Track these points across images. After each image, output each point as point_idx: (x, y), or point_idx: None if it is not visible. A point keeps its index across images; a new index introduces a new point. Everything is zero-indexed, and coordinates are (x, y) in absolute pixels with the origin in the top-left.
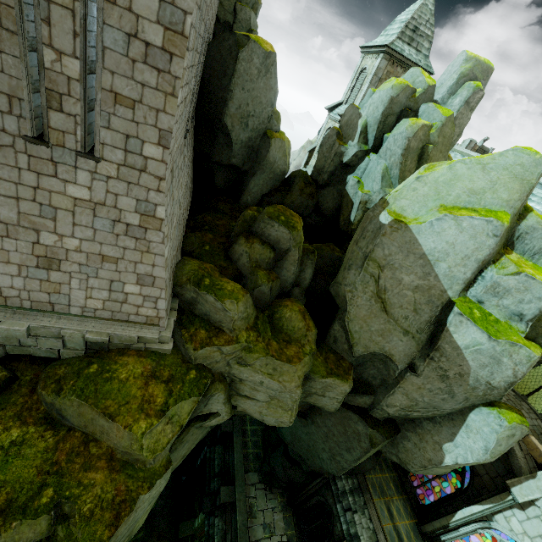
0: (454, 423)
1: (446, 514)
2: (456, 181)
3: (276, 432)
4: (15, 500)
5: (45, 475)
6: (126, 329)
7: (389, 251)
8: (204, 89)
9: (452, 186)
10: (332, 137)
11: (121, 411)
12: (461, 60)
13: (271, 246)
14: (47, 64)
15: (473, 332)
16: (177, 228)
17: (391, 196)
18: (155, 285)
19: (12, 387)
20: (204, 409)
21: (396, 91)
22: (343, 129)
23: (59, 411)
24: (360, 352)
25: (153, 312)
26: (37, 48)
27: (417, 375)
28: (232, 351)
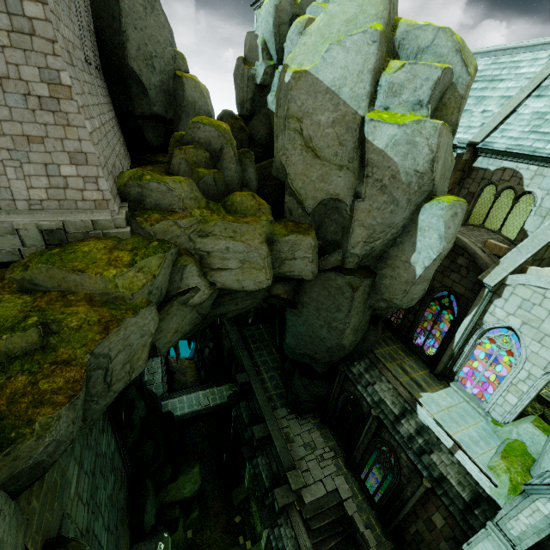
0: (411, 234)
1: (449, 345)
2: (333, 20)
3: (288, 360)
4: (2, 326)
5: (27, 312)
6: (78, 216)
7: (300, 101)
8: (102, 43)
9: (332, 25)
10: (240, 66)
11: (90, 267)
12: None
13: (204, 148)
14: None
15: (387, 130)
16: (105, 141)
17: (288, 59)
18: (89, 163)
19: None
20: (181, 285)
21: None
22: (248, 57)
23: (31, 281)
24: (311, 206)
25: (98, 194)
26: None
27: (362, 200)
28: (189, 224)
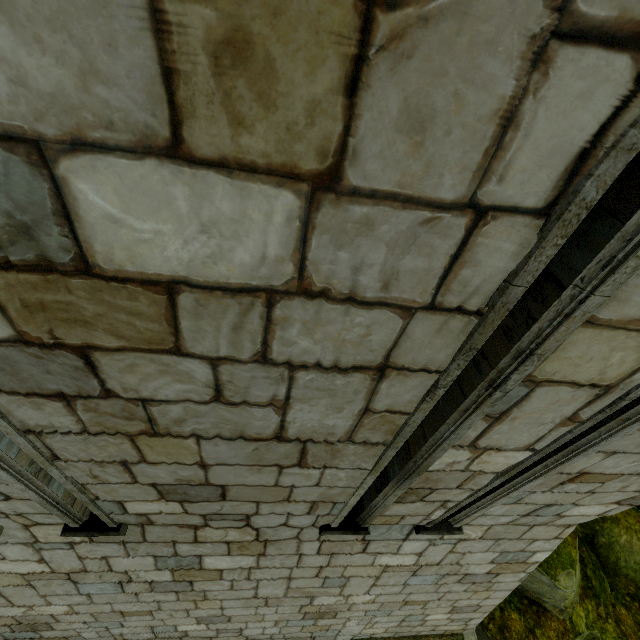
0: None
1: None
2: None
3: None
4: None
5: None
6: None
7: None
8: None
9: None
10: None
11: None
12: None
13: None
14: (432, 466)
15: None
16: None
17: None
18: (476, 611)
19: None
20: None
21: None
22: None
23: None
24: None
25: (458, 626)
26: (422, 447)
27: None
28: None
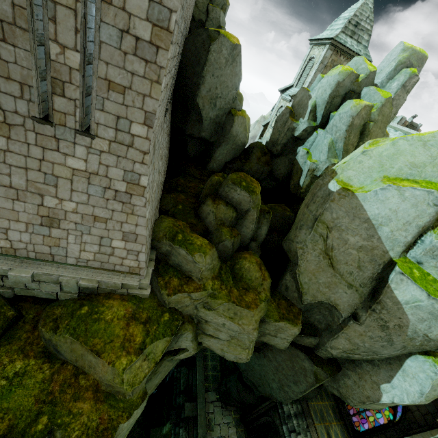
0: (391, 367)
1: None
2: (399, 156)
3: None
4: (16, 426)
5: (41, 404)
6: (112, 277)
7: (336, 214)
8: (181, 75)
9: (395, 160)
10: (285, 115)
11: (106, 348)
12: (398, 50)
13: (233, 207)
14: (52, 57)
15: (413, 290)
16: (156, 191)
17: (339, 167)
18: (137, 241)
19: (18, 324)
20: (175, 345)
21: (342, 77)
22: (295, 109)
23: (55, 346)
24: (308, 301)
25: (135, 263)
26: (45, 43)
27: (359, 324)
28: (200, 297)
